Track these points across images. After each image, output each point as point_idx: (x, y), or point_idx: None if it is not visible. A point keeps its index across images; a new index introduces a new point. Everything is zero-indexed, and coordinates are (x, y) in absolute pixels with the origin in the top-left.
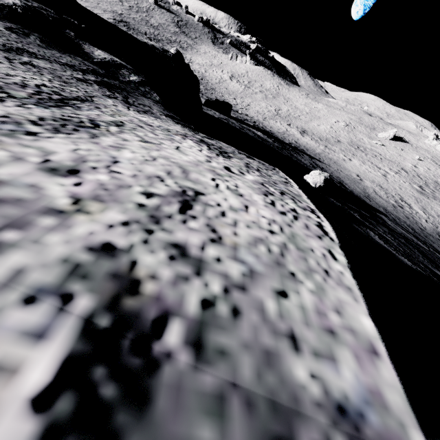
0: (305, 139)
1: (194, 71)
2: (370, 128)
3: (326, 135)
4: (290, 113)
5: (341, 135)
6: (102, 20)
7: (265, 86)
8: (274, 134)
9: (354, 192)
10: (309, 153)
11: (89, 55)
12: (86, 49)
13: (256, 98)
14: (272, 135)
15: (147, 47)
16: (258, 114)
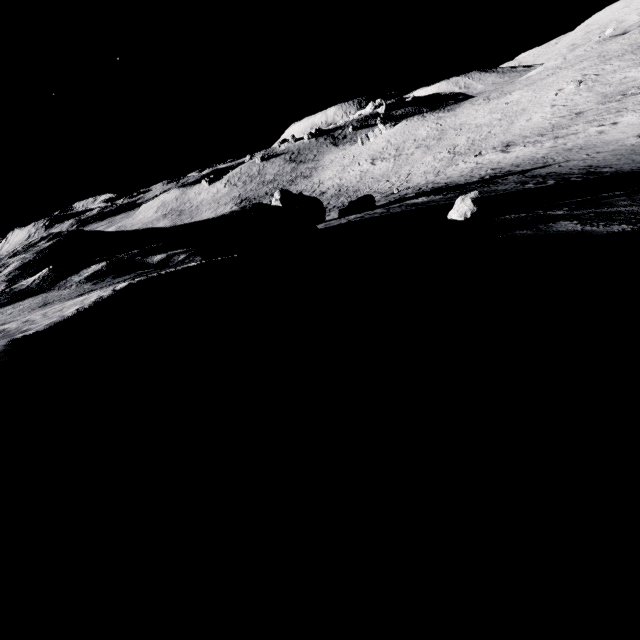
0: (513, 153)
1: (327, 189)
2: (632, 52)
3: (549, 123)
4: (473, 140)
5: (577, 102)
6: (181, 227)
7: (420, 137)
8: (452, 183)
9: (623, 168)
10: (520, 169)
11: (149, 264)
12: (148, 262)
13: (414, 160)
14: (446, 188)
15: (224, 218)
16: (425, 175)
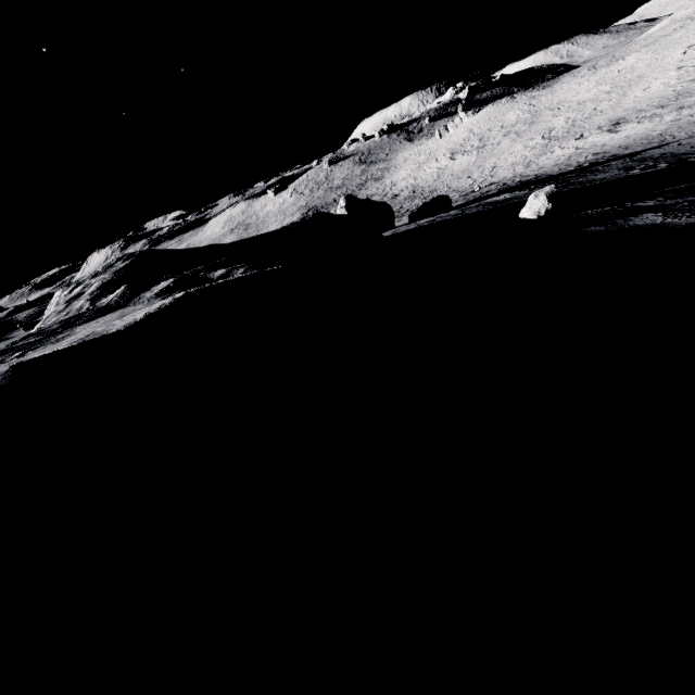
0: (622, 133)
1: (400, 191)
2: None
3: (673, 91)
4: (574, 120)
5: None
6: (243, 242)
7: (509, 123)
8: (543, 175)
9: None
10: (628, 152)
11: (211, 279)
12: (210, 277)
13: (501, 150)
14: (535, 181)
15: (284, 230)
16: (513, 167)
